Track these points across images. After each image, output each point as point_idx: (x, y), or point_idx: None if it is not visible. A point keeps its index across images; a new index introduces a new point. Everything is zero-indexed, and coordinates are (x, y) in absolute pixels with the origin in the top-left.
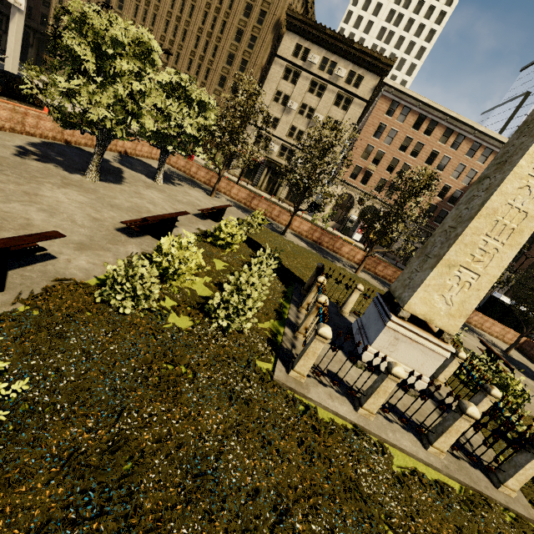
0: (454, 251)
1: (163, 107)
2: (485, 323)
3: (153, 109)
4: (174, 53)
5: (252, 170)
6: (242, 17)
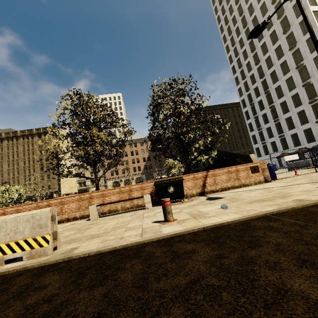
0: (62, 180)
1: (3, 196)
2: None
3: (0, 199)
4: (16, 180)
5: None
6: (39, 155)
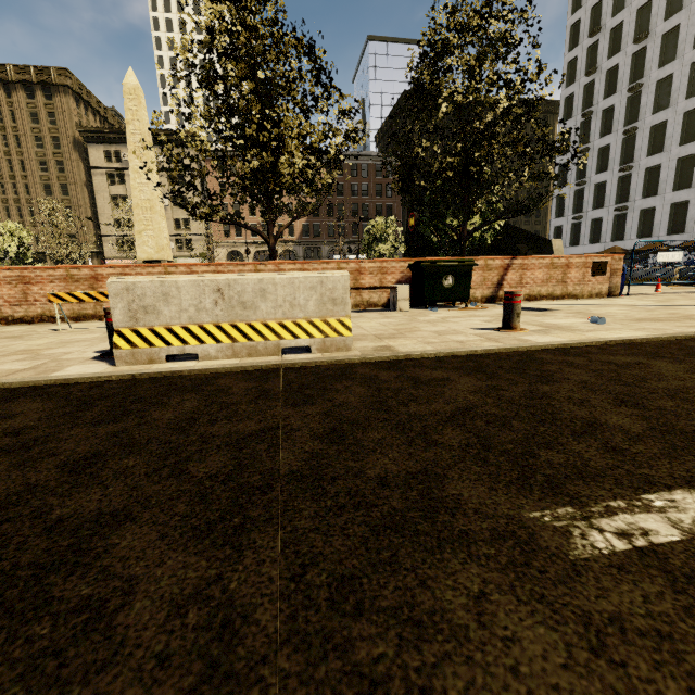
0: (137, 226)
1: None
2: None
3: None
4: None
5: None
6: (37, 150)
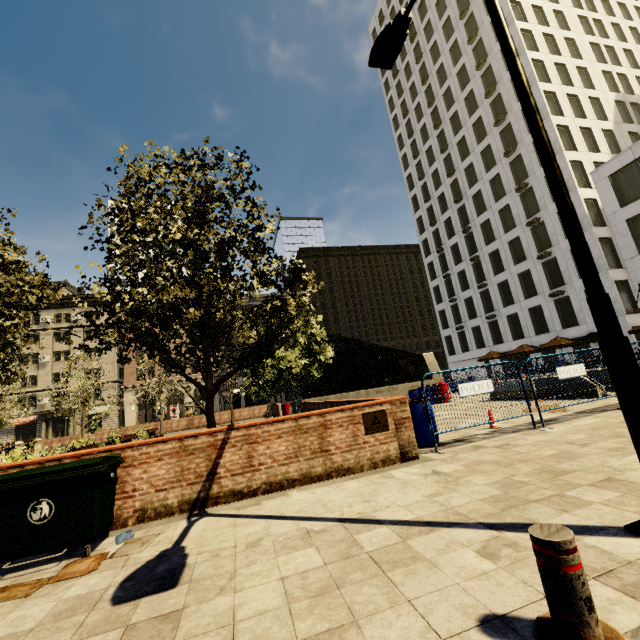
0: None
1: None
2: (235, 415)
3: None
4: None
5: (29, 434)
6: None
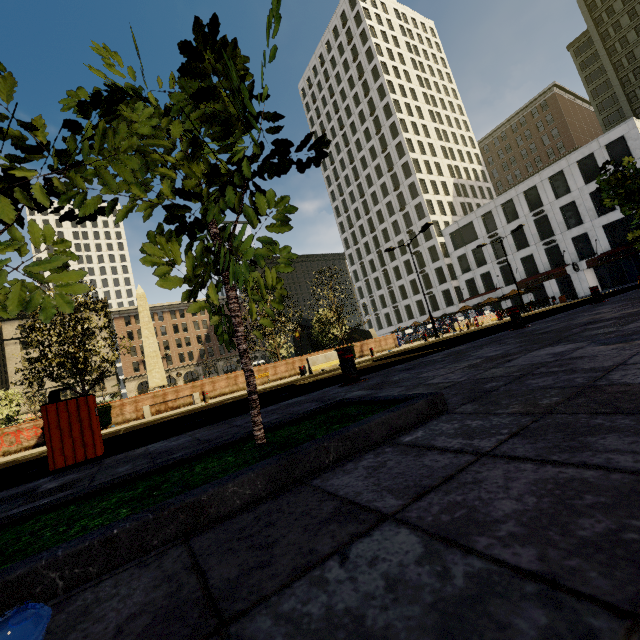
0: (148, 368)
1: None
2: None
3: None
4: None
5: None
6: None
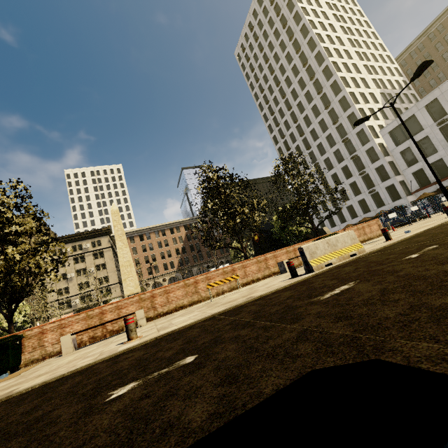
0: (123, 277)
1: None
2: None
3: None
4: None
5: None
6: None
